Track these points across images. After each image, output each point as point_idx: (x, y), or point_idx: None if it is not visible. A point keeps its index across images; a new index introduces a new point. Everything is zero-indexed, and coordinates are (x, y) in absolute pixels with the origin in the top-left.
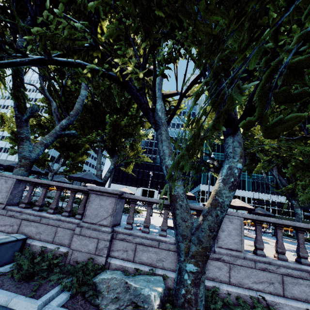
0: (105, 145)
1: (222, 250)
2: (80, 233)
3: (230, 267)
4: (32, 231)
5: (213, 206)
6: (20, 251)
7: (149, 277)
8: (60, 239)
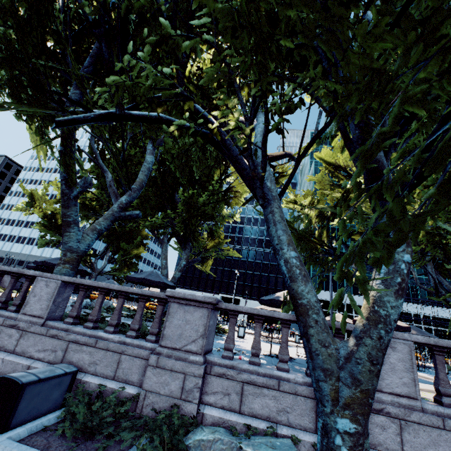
0: (175, 231)
1: (383, 395)
2: (157, 363)
3: (400, 425)
4: (83, 360)
5: (372, 321)
6: (67, 391)
7: (272, 439)
8: (125, 372)
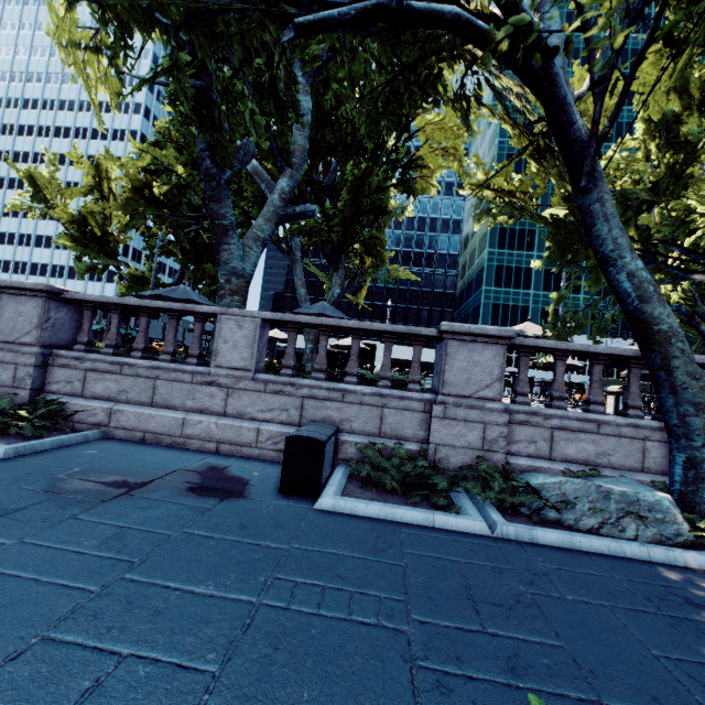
0: (329, 240)
1: None
2: (444, 415)
3: None
4: (330, 417)
5: None
6: (334, 451)
7: (613, 479)
8: (393, 428)
